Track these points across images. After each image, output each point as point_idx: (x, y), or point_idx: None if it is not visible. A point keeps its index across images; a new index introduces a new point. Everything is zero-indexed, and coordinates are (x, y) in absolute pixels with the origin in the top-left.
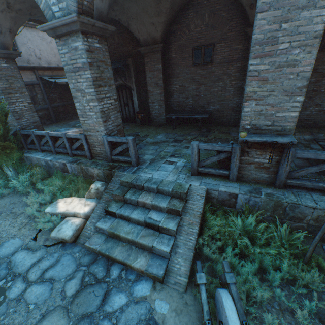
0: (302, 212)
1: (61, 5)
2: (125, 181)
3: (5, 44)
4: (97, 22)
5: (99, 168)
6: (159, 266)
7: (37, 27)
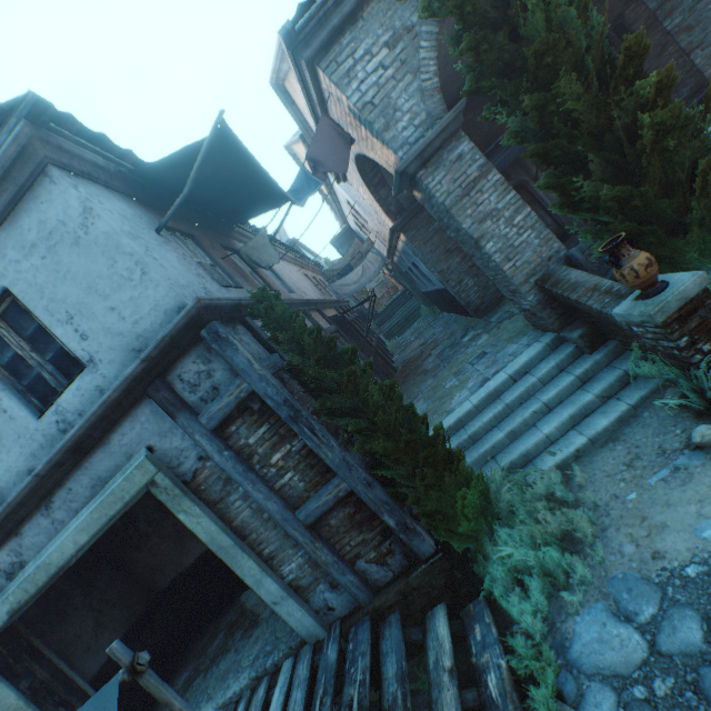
0: None
1: None
2: None
3: None
4: None
5: None
6: None
7: None
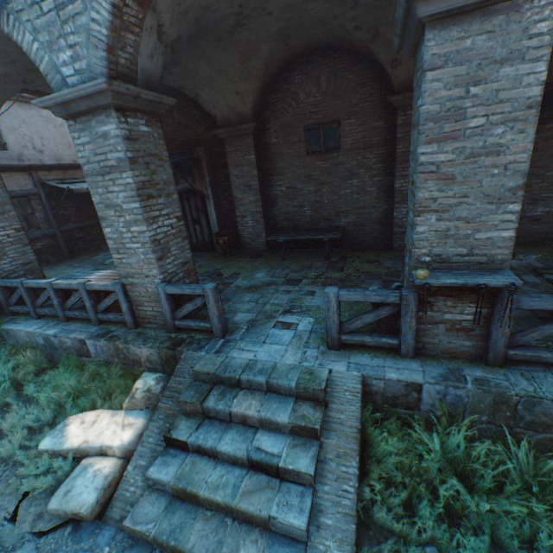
0: (549, 412)
1: (78, 65)
2: (203, 370)
3: None
4: (143, 91)
5: (151, 346)
6: None
7: (34, 101)
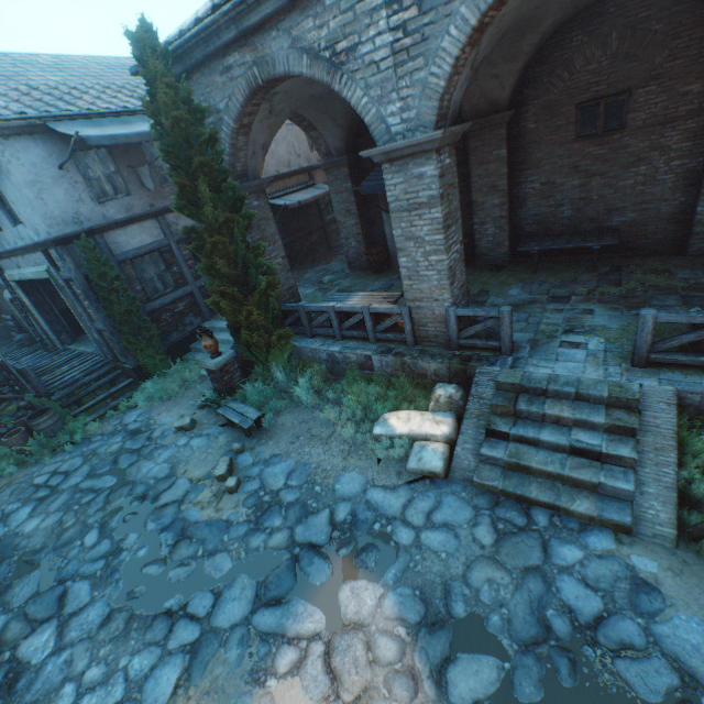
0: None
1: (405, 115)
2: (507, 382)
3: (255, 170)
4: (457, 127)
5: (441, 361)
6: (620, 511)
7: (361, 153)
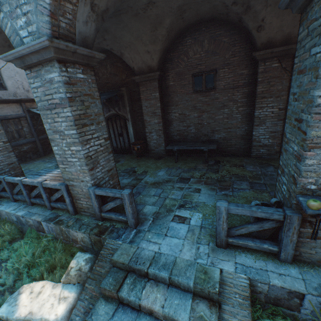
0: None
1: (30, 28)
2: (119, 261)
3: None
4: (79, 47)
5: (84, 232)
6: None
7: (0, 56)
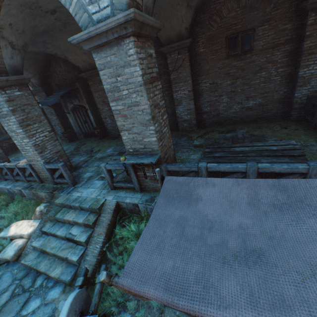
0: None
1: None
2: (58, 202)
3: None
4: (10, 77)
5: (44, 191)
6: (69, 273)
7: None
